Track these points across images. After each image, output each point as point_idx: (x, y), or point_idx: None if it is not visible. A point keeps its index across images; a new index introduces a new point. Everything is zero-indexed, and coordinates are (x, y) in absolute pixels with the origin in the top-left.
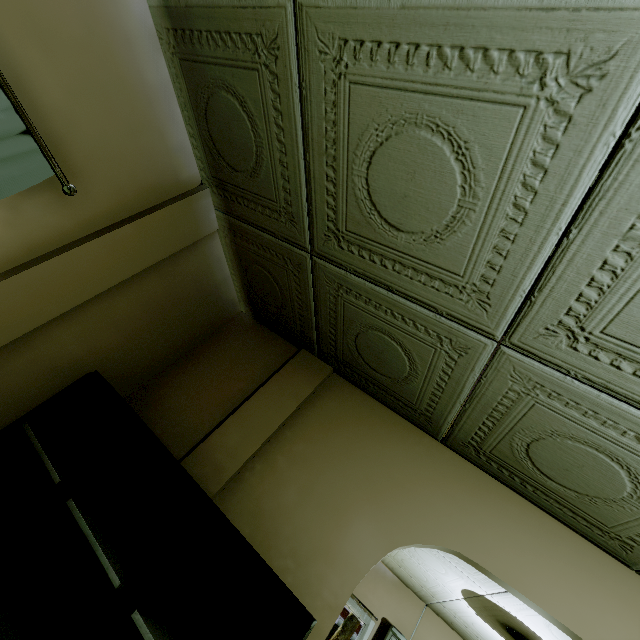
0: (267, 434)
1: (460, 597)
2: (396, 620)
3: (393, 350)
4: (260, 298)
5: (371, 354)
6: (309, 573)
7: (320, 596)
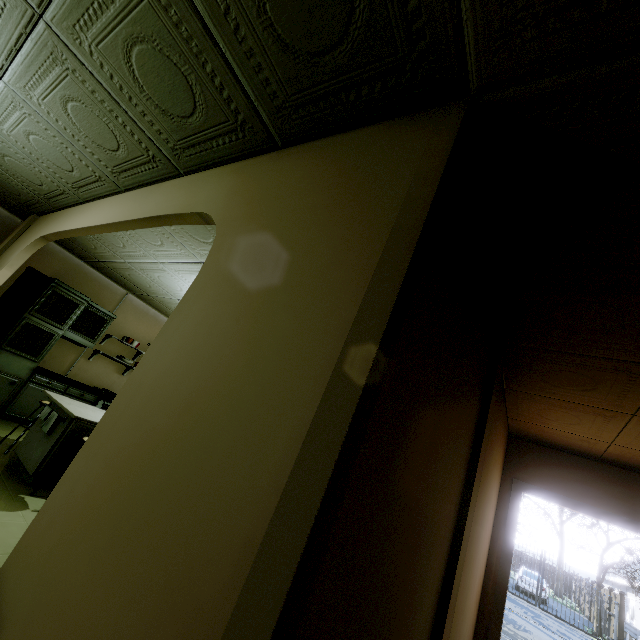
0: (1, 249)
1: None
2: None
3: None
4: (1, 203)
5: (7, 188)
6: None
7: None
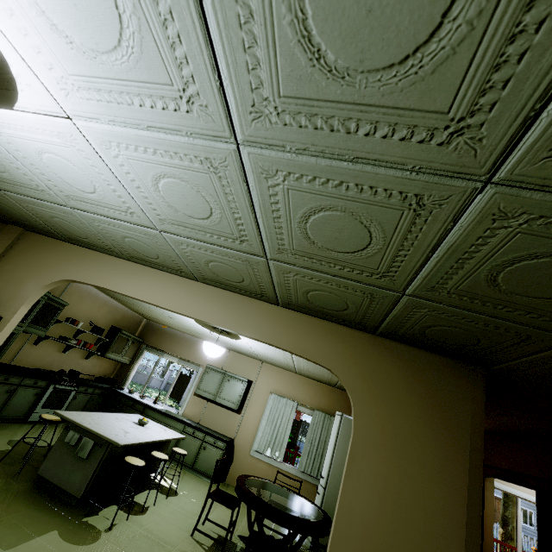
0: None
1: (205, 329)
2: (214, 363)
3: (6, 207)
4: None
5: (10, 213)
6: (6, 306)
7: (10, 311)
